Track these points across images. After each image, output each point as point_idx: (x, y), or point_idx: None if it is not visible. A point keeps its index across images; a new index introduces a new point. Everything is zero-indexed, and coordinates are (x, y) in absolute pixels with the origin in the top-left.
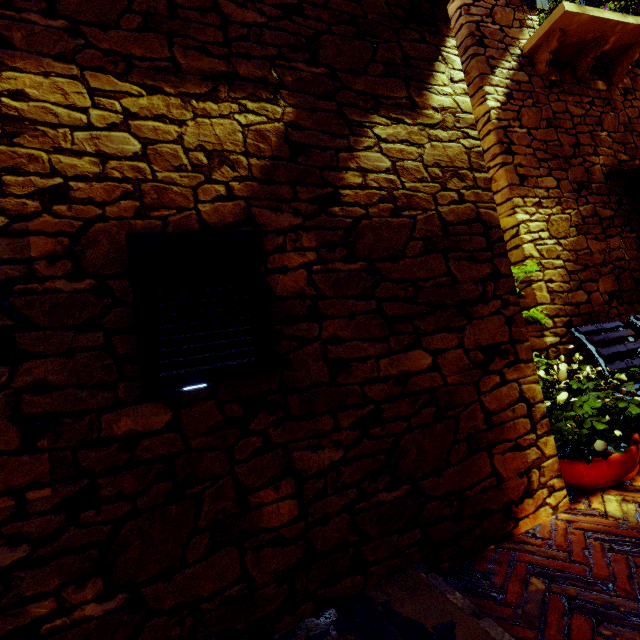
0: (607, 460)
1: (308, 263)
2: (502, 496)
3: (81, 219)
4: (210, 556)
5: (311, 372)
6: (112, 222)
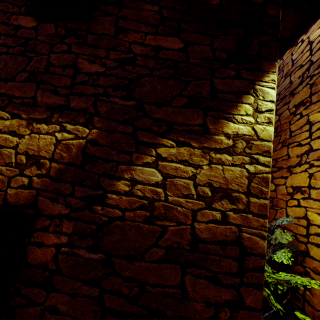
0: None
1: (60, 244)
2: None
3: None
4: None
5: None
6: None
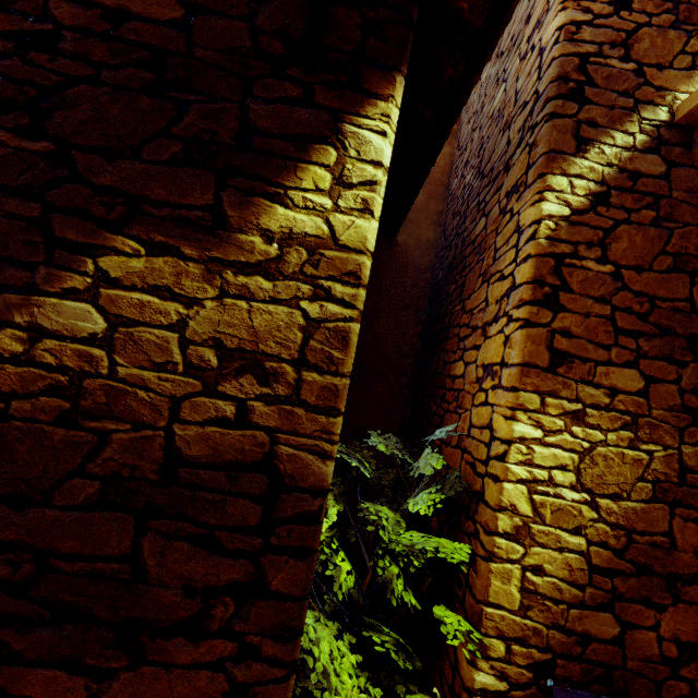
0: None
1: None
2: None
3: None
4: None
5: None
6: None
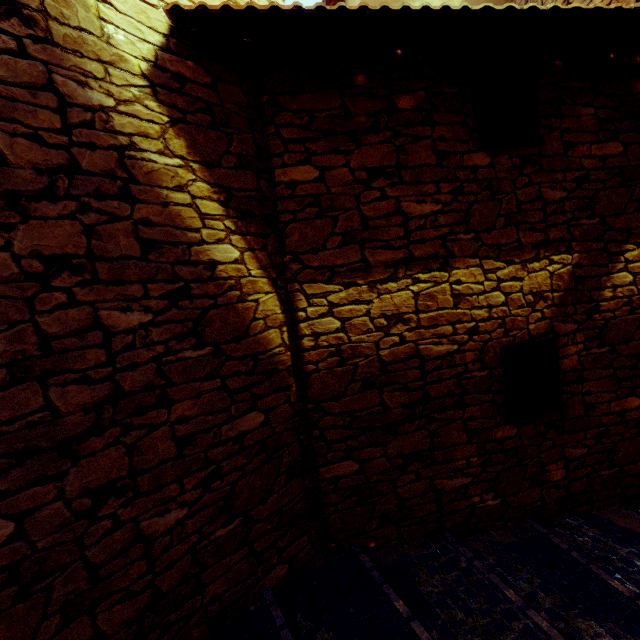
0: None
1: (578, 351)
2: None
3: (482, 341)
4: (529, 489)
5: (575, 410)
6: (494, 341)
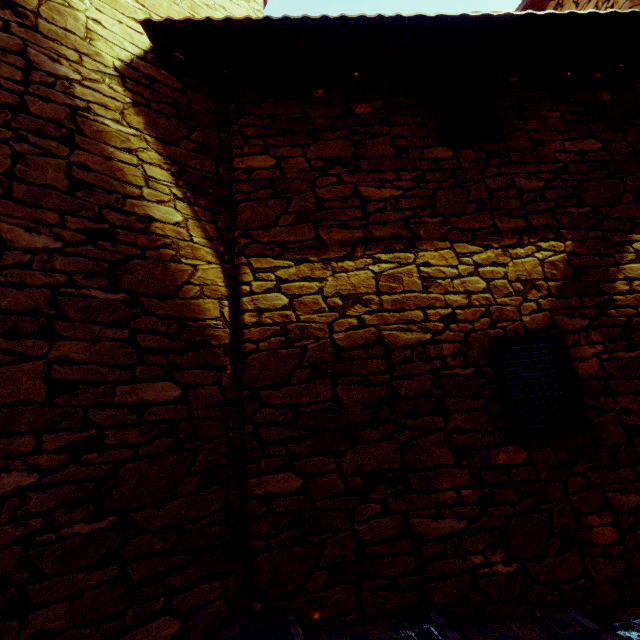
0: None
1: (598, 353)
2: None
3: (463, 332)
4: (562, 553)
5: (612, 434)
6: (478, 332)
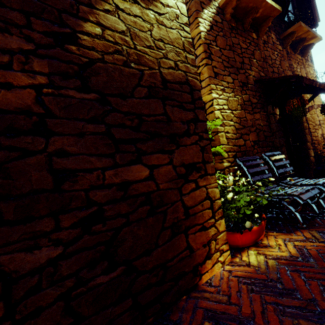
0: (251, 231)
1: (38, 85)
2: (193, 261)
3: None
4: None
5: (32, 180)
6: None
